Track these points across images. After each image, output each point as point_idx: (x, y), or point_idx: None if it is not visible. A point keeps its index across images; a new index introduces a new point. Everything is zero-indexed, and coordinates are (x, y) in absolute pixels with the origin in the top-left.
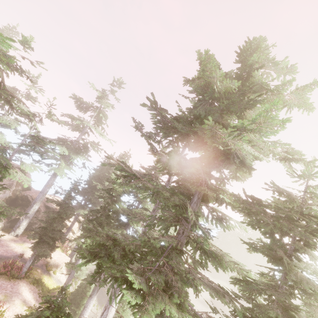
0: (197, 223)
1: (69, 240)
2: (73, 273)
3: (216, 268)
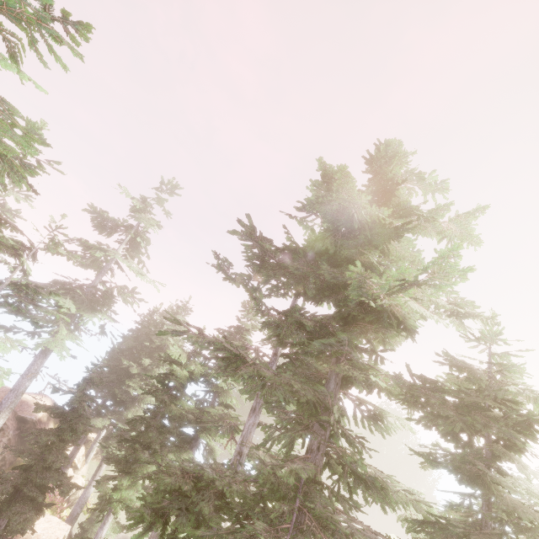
0: (342, 429)
1: (77, 486)
2: None
3: (382, 506)
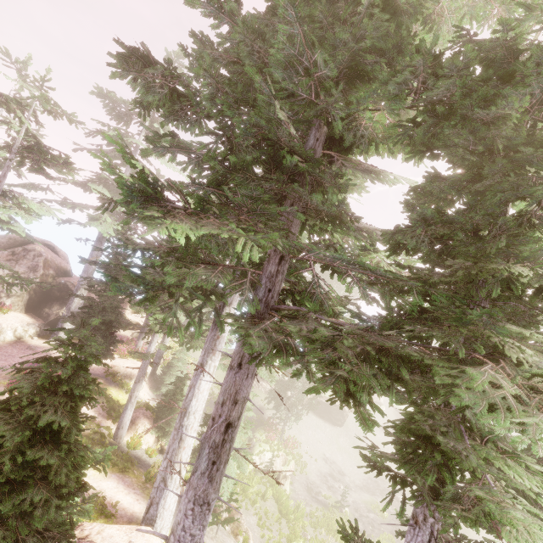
0: (314, 172)
1: (134, 325)
2: (145, 366)
3: (357, 237)
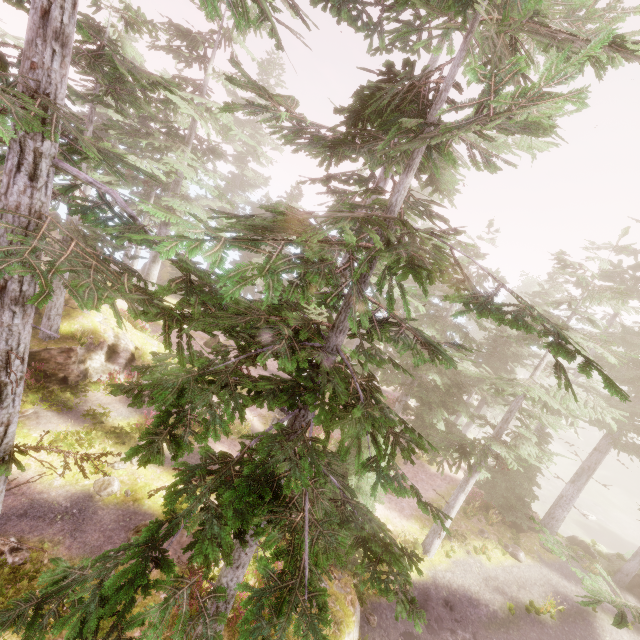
0: None
1: None
2: None
3: None
